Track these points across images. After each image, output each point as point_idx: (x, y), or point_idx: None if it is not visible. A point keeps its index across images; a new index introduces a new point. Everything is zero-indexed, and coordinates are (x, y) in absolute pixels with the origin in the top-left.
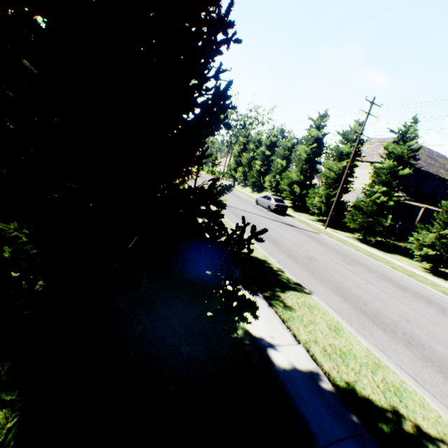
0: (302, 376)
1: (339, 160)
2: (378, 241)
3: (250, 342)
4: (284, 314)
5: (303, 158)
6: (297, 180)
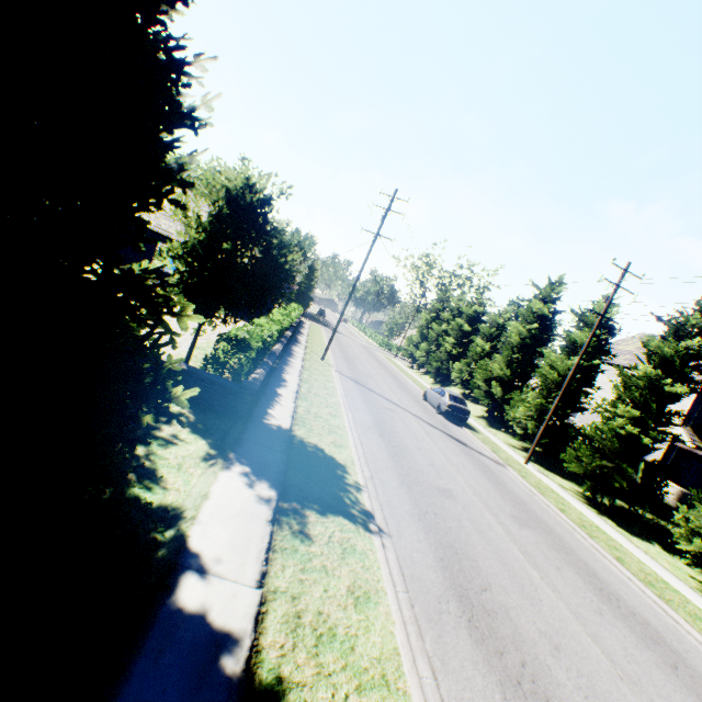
0: (200, 632)
1: (569, 354)
2: (627, 510)
3: (169, 552)
4: (284, 541)
5: (514, 342)
6: (499, 374)
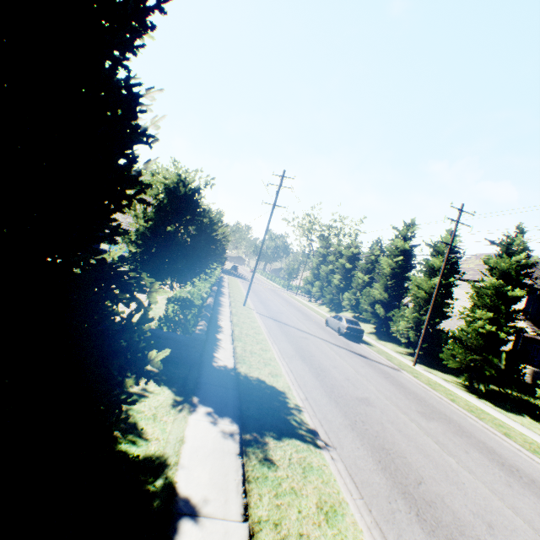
0: None
1: (430, 276)
2: (497, 392)
3: (162, 501)
4: (254, 470)
5: (387, 272)
6: (380, 298)
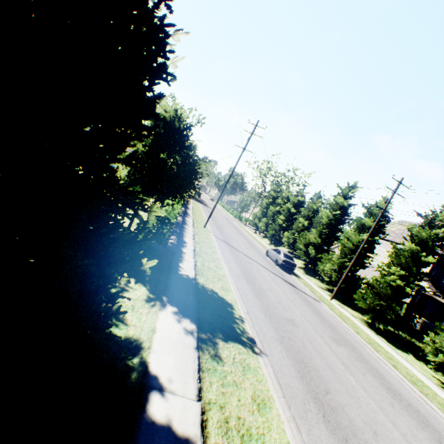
0: (169, 439)
1: (359, 232)
2: (391, 331)
3: (138, 375)
4: (207, 363)
5: (324, 222)
6: (314, 242)
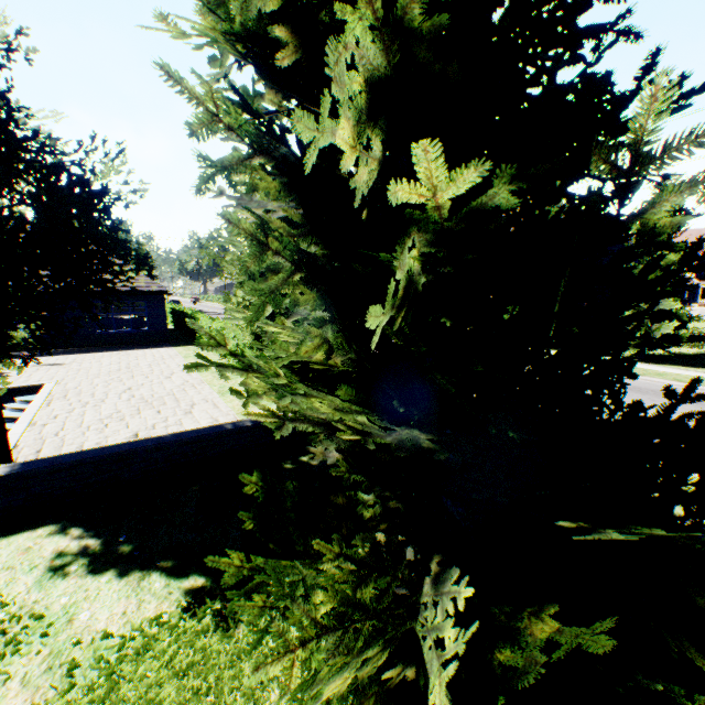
0: None
1: None
2: None
3: None
4: None
5: None
6: None
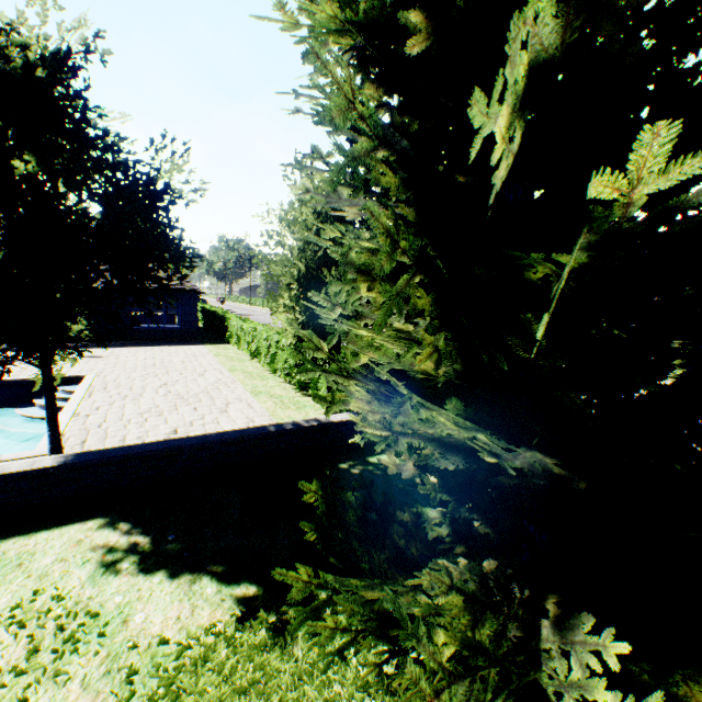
0: None
1: None
2: None
3: None
4: None
5: None
6: None
